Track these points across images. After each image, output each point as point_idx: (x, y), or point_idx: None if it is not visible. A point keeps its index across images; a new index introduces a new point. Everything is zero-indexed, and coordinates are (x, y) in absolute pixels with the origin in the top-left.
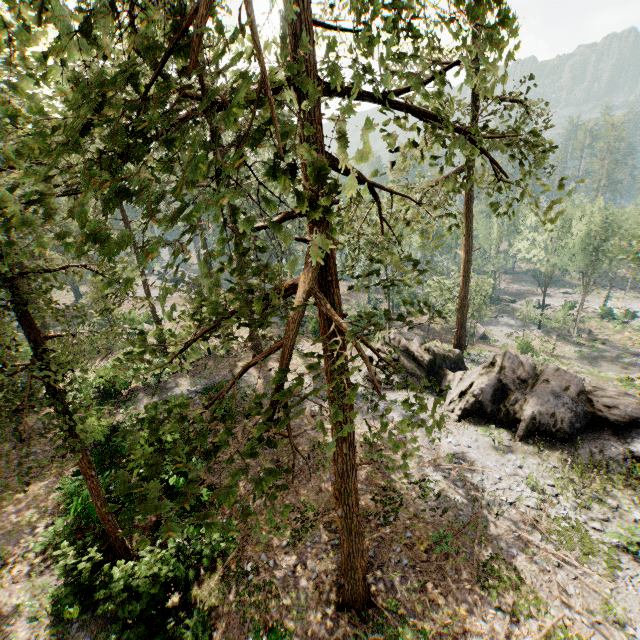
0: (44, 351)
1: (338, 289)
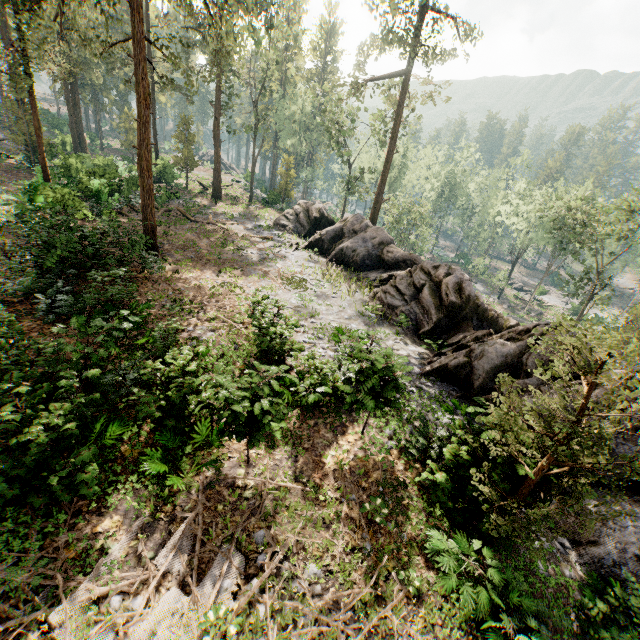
0: (25, 43)
1: (139, 17)
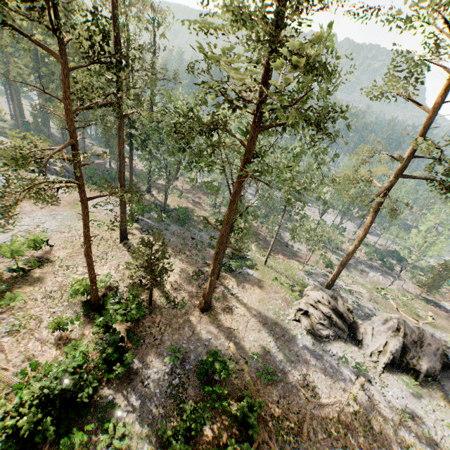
0: None
1: None
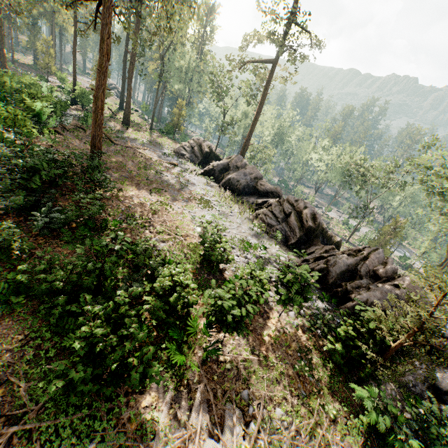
0: None
1: None
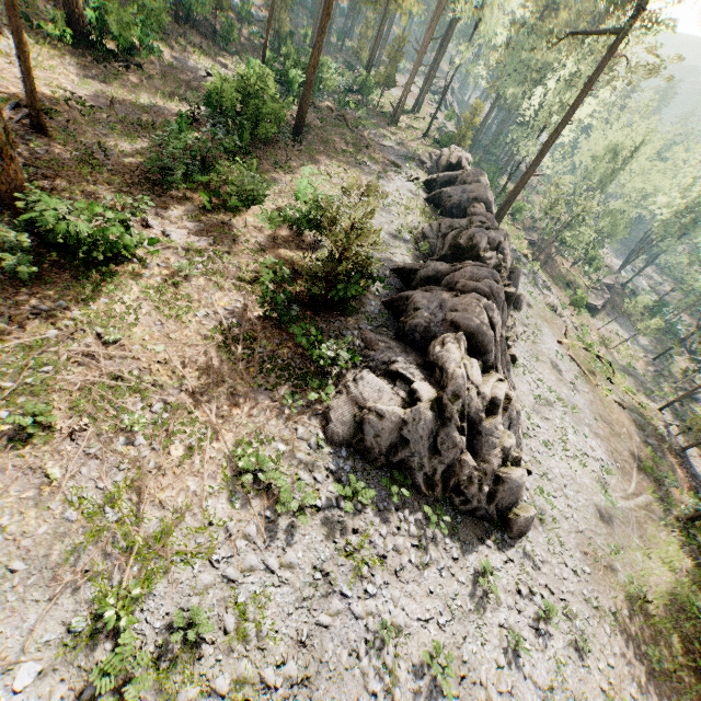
0: None
1: None
